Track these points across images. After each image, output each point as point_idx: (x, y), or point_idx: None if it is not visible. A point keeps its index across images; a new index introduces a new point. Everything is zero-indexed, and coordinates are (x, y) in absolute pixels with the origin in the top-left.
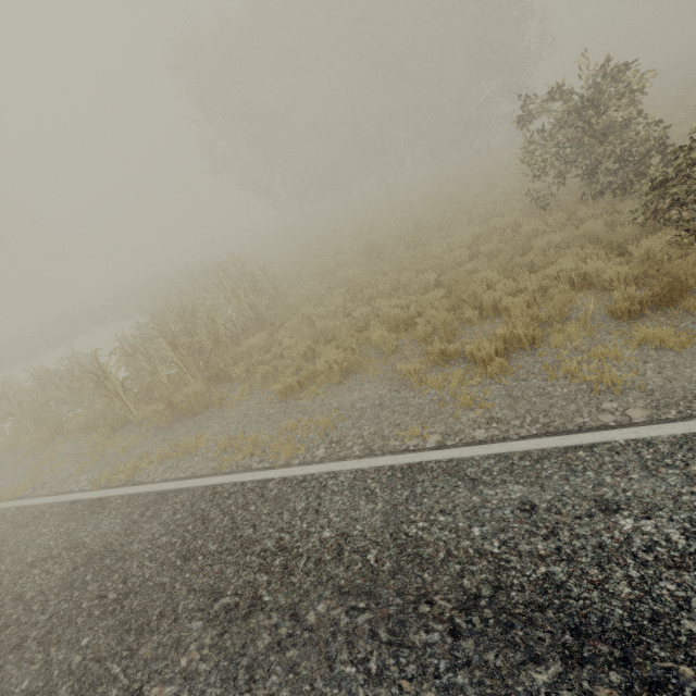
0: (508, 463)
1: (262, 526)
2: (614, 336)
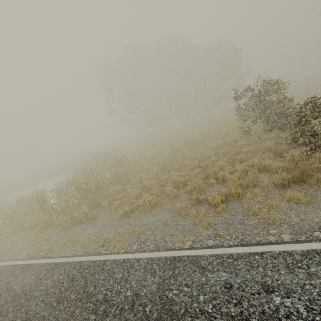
0: (221, 260)
1: (99, 286)
2: (277, 196)
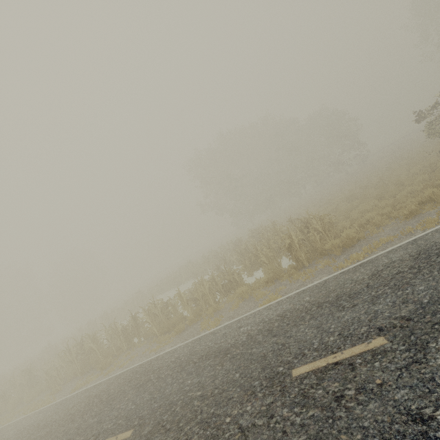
0: None
1: None
2: None
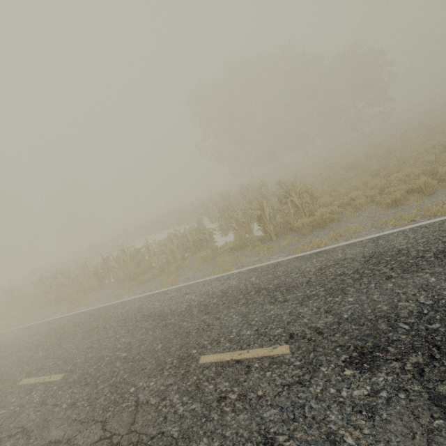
0: None
1: None
2: None
